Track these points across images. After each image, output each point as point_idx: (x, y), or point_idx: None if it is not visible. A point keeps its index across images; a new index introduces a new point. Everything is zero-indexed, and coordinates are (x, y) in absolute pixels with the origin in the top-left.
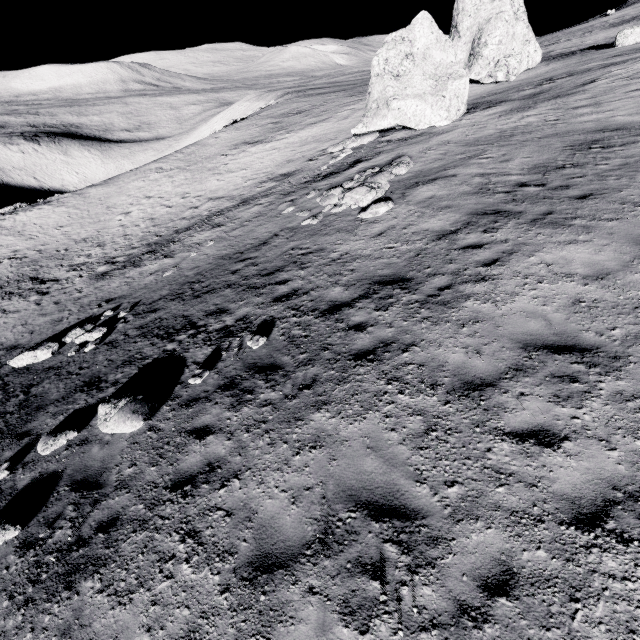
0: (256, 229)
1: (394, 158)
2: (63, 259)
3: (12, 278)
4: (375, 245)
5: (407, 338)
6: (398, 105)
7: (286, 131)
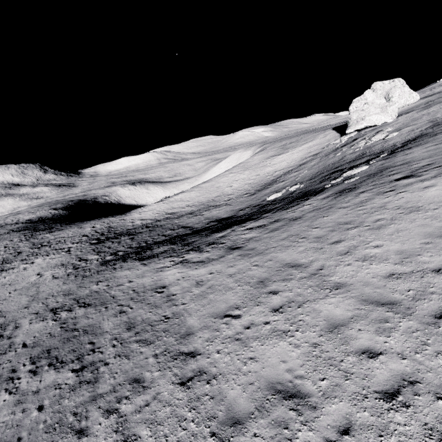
0: (327, 161)
1: (377, 132)
2: (216, 201)
3: (199, 209)
4: (401, 139)
5: (437, 137)
6: (368, 118)
7: (293, 148)
